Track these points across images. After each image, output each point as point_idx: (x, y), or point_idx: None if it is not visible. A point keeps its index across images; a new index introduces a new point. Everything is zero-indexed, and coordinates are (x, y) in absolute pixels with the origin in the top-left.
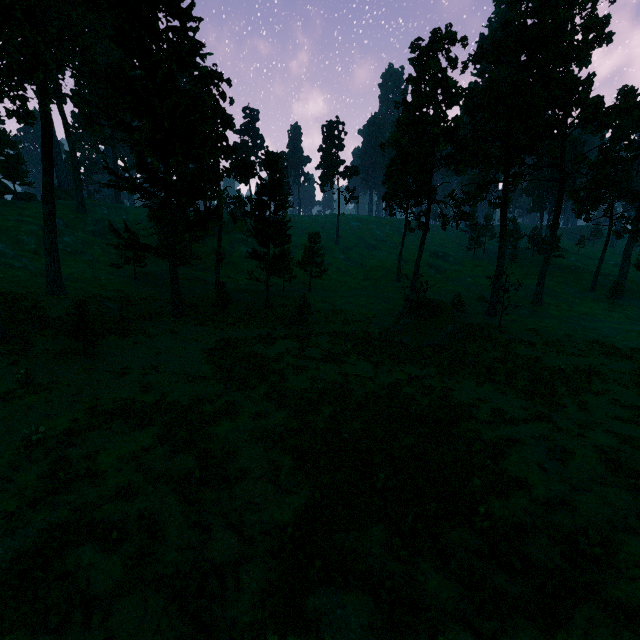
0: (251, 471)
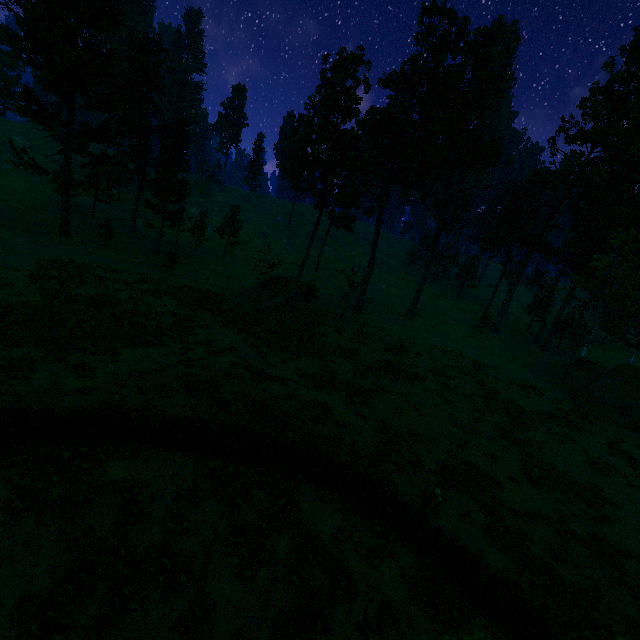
0: None
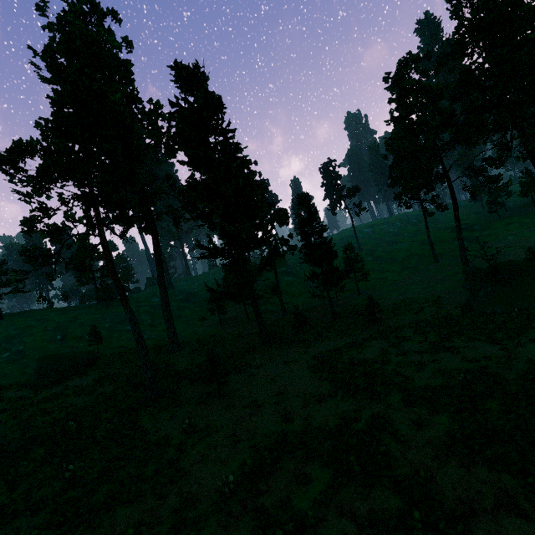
0: (474, 501)
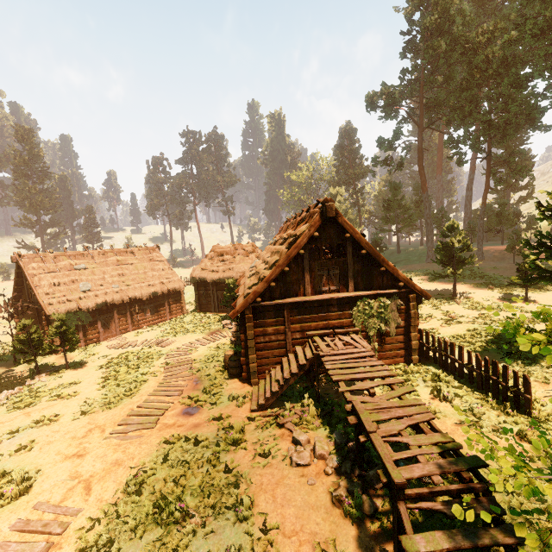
0: None
